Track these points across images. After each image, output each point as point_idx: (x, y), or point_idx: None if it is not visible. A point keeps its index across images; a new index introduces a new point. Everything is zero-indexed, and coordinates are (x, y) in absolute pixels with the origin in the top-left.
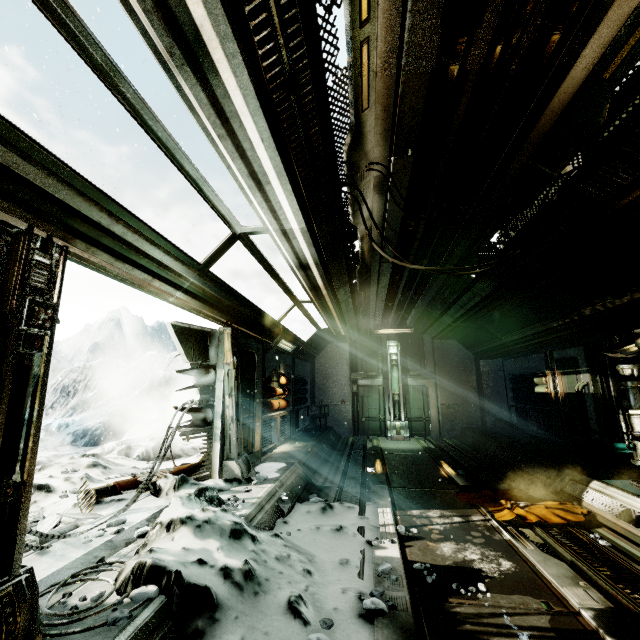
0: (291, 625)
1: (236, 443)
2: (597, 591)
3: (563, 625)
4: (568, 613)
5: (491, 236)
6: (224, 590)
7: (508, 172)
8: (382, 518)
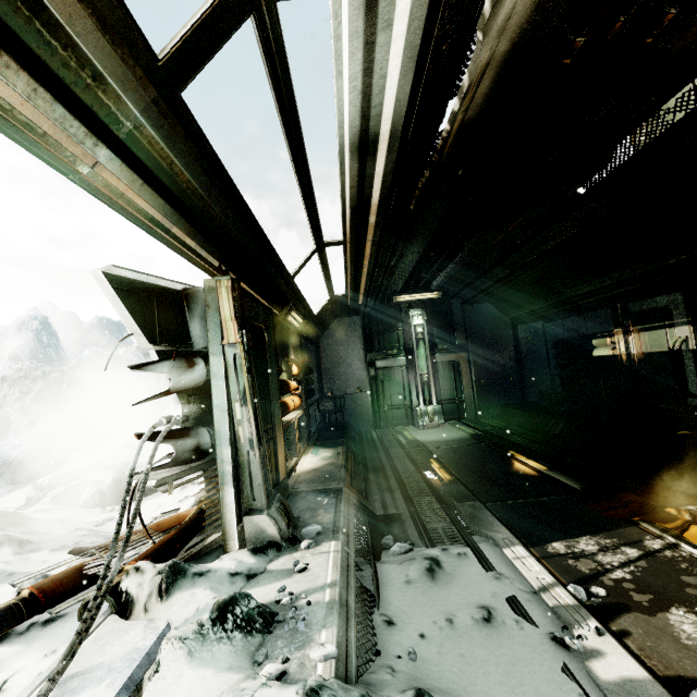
0: None
1: (263, 483)
2: None
3: None
4: None
5: (675, 92)
6: None
7: None
8: (528, 572)
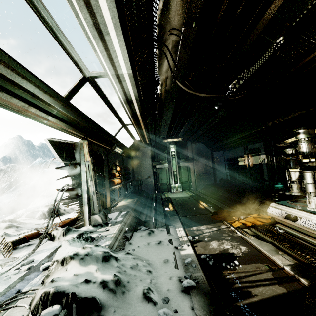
0: (147, 307)
1: (97, 205)
2: (288, 255)
3: (278, 275)
4: (278, 269)
5: (230, 84)
6: (104, 296)
7: (247, 41)
8: (179, 233)
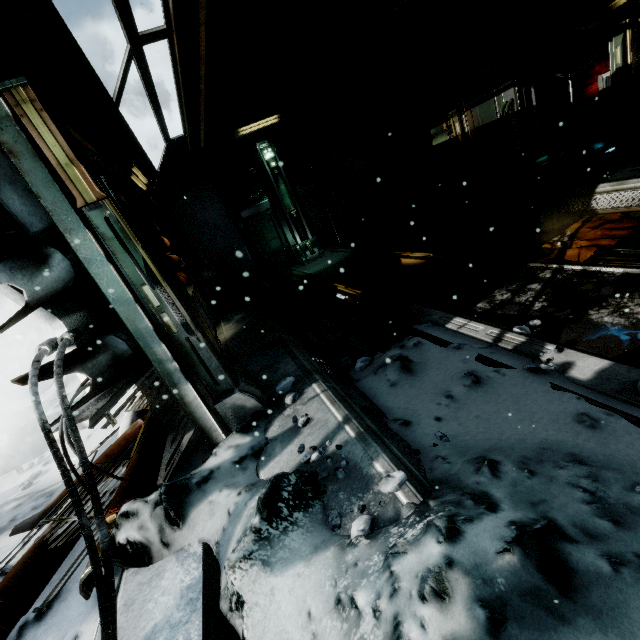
0: None
1: (220, 364)
2: None
3: None
4: None
5: None
6: None
7: None
8: (477, 333)
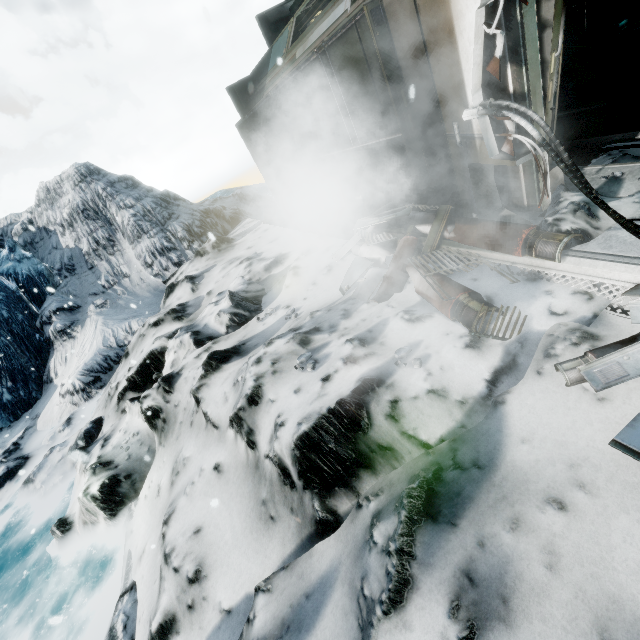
0: None
1: None
2: None
3: None
4: None
5: None
6: None
7: None
8: None
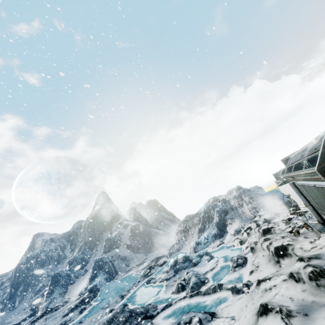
0: None
1: None
2: None
3: None
4: None
5: None
6: None
7: None
8: None
